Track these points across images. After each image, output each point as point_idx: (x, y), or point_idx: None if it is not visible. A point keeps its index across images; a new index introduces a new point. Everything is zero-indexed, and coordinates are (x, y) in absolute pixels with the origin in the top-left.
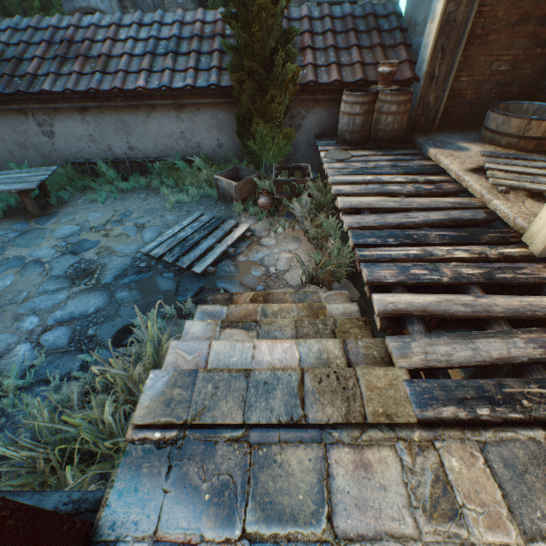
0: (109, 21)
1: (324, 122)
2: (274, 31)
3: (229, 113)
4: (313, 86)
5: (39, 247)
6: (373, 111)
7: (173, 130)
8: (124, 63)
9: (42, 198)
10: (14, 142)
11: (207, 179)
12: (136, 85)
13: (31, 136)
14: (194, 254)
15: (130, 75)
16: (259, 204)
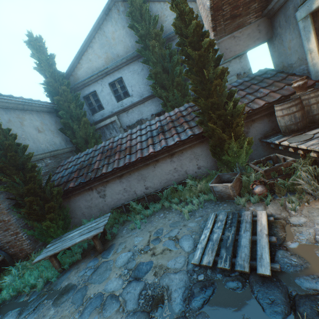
0: (126, 134)
1: (261, 129)
2: (223, 94)
3: (200, 147)
4: (249, 113)
5: (109, 279)
6: (303, 106)
7: (169, 169)
8: (139, 146)
9: (102, 237)
10: (85, 206)
11: (199, 190)
12: (149, 152)
13: (93, 200)
14: (244, 253)
15: (143, 149)
16: (256, 192)
